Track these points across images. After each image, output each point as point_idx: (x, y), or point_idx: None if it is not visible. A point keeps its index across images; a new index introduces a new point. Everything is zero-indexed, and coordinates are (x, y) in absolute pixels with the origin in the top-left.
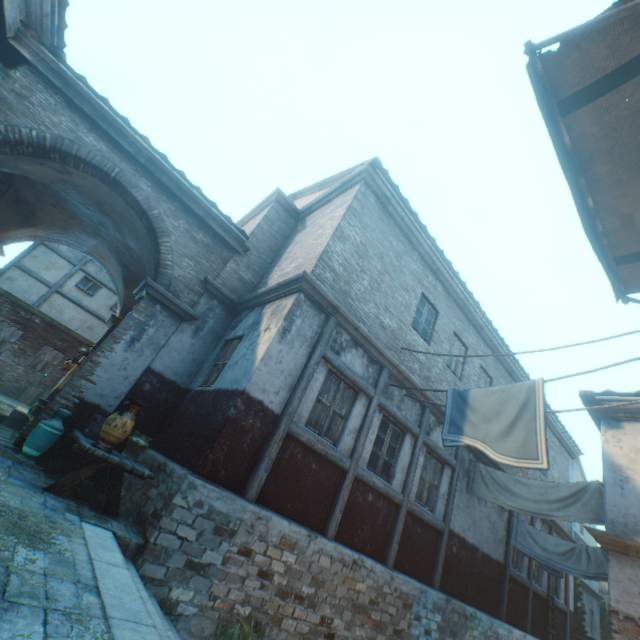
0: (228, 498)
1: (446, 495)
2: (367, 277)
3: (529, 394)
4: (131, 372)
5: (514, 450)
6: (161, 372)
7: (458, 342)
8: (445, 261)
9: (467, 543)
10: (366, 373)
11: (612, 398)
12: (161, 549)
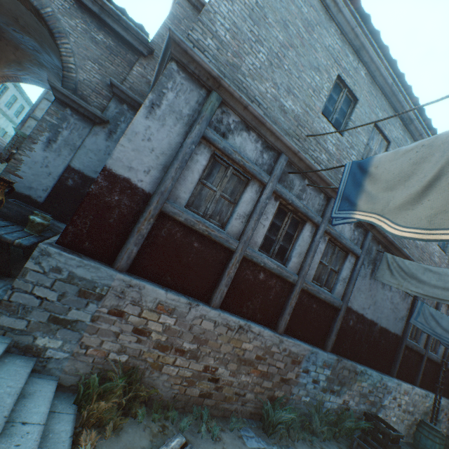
0: (91, 267)
1: (347, 279)
2: (264, 50)
3: None
4: (53, 169)
5: (425, 219)
6: (81, 170)
7: (379, 136)
8: (372, 32)
9: (365, 319)
10: (260, 159)
11: None
12: (18, 306)
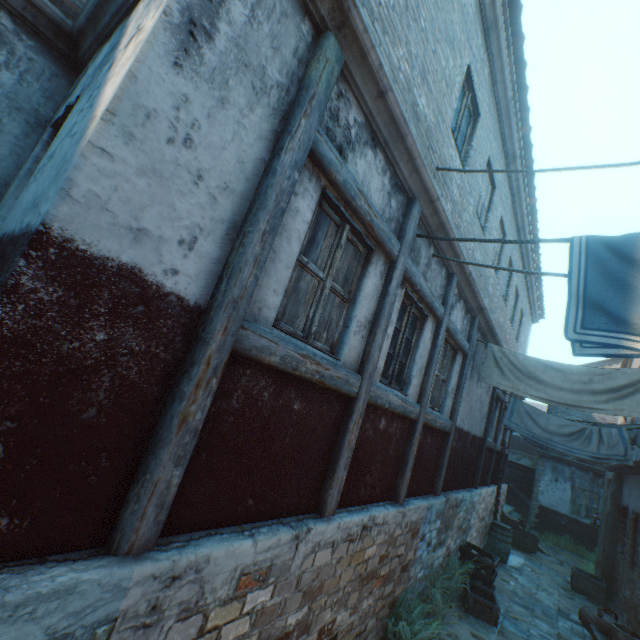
0: (40, 601)
1: (455, 388)
2: None
3: None
4: None
5: None
6: None
7: (487, 177)
8: (512, 3)
9: (463, 432)
10: (387, 210)
11: None
12: None
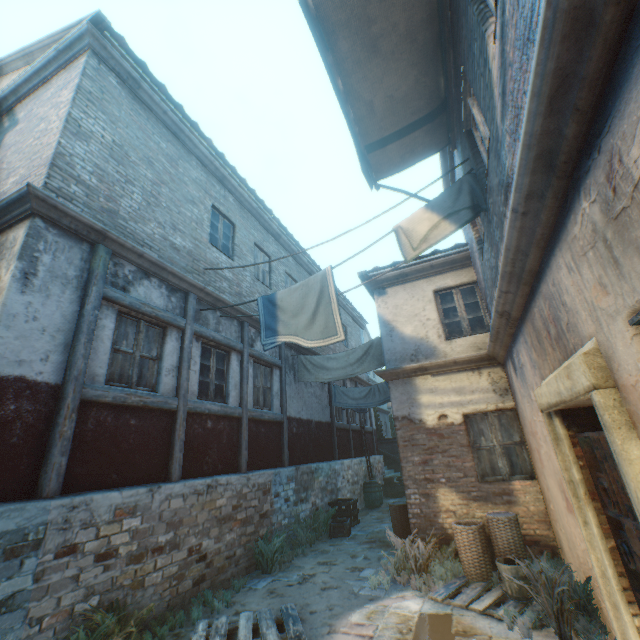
0: (12, 511)
1: (280, 392)
2: (138, 190)
3: (323, 283)
4: None
5: (320, 333)
6: None
7: (261, 253)
8: (229, 167)
9: (303, 421)
10: (170, 304)
11: (379, 273)
12: None
